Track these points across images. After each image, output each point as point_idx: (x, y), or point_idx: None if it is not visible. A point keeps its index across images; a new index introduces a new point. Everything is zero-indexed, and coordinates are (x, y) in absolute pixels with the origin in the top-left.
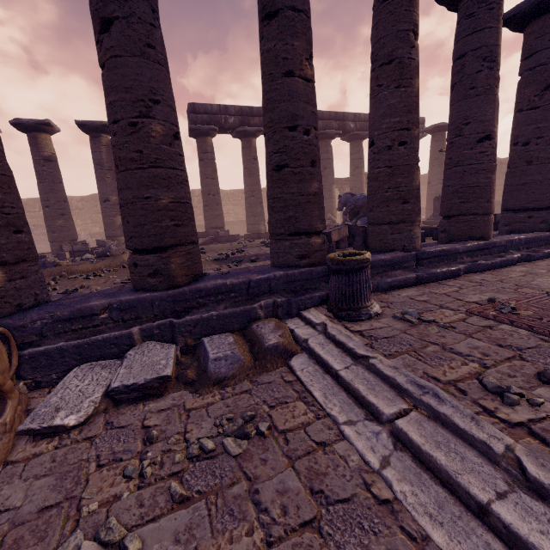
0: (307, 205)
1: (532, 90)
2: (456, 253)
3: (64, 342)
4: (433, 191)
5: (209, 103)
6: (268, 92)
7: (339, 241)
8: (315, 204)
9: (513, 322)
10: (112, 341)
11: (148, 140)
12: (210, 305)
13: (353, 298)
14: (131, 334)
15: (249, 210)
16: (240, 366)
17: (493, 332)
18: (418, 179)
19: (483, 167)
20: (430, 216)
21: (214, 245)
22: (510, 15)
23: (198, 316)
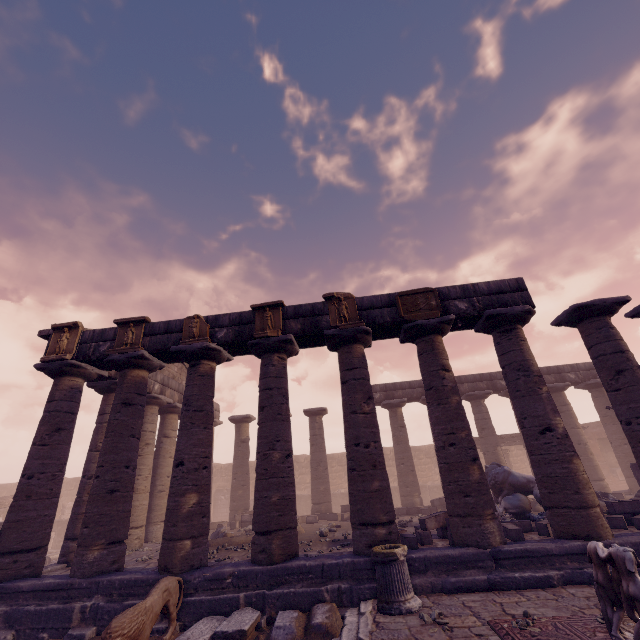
0: (370, 500)
1: (605, 375)
2: (550, 555)
3: (204, 596)
4: None
5: None
6: (344, 422)
7: (441, 529)
8: (377, 499)
9: (505, 635)
10: (228, 601)
11: (271, 462)
12: (294, 583)
13: (387, 590)
14: (239, 598)
15: (400, 479)
16: (292, 637)
17: (476, 639)
18: (475, 473)
19: (554, 457)
20: (638, 492)
21: None
22: (557, 322)
23: (282, 591)
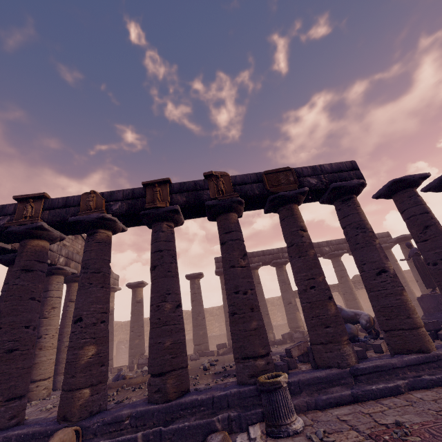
0: (250, 337)
1: (416, 230)
2: (395, 368)
3: (103, 440)
4: (424, 288)
5: None
6: (224, 275)
7: (302, 356)
8: (256, 336)
9: None
10: None
11: (163, 312)
12: (188, 416)
13: (274, 415)
14: (137, 438)
15: None
16: None
17: None
18: (332, 308)
19: (389, 291)
20: (422, 316)
21: (229, 355)
22: (377, 195)
23: (177, 426)
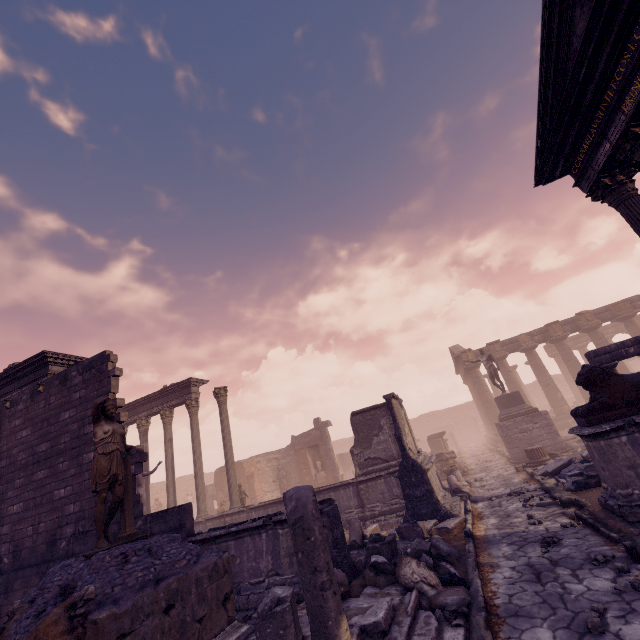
0: None
1: None
2: None
3: None
4: None
5: None
6: None
7: None
8: None
9: None
10: None
11: None
12: None
13: None
14: None
15: None
16: None
17: None
18: None
19: None
20: None
21: None
22: None
23: None
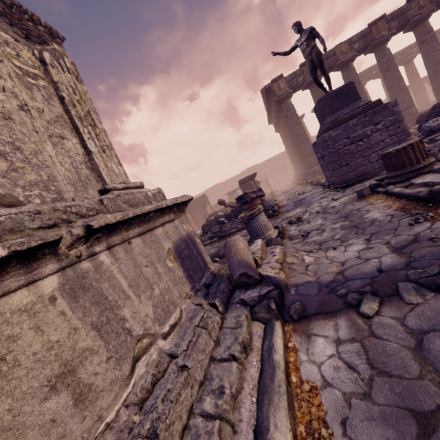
0: None
1: None
2: None
3: None
4: None
5: (360, 72)
6: (426, 60)
7: None
8: None
9: None
10: None
11: (401, 87)
12: None
13: None
14: (409, 126)
15: None
16: None
17: None
18: None
19: None
20: None
21: None
22: None
23: None
